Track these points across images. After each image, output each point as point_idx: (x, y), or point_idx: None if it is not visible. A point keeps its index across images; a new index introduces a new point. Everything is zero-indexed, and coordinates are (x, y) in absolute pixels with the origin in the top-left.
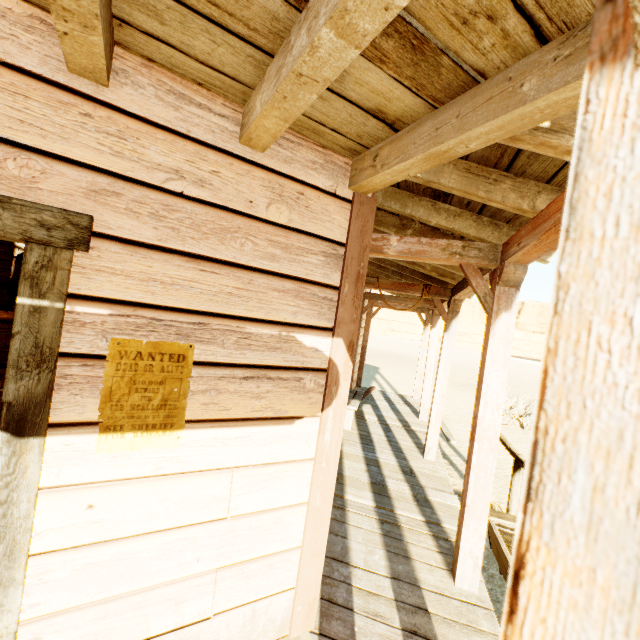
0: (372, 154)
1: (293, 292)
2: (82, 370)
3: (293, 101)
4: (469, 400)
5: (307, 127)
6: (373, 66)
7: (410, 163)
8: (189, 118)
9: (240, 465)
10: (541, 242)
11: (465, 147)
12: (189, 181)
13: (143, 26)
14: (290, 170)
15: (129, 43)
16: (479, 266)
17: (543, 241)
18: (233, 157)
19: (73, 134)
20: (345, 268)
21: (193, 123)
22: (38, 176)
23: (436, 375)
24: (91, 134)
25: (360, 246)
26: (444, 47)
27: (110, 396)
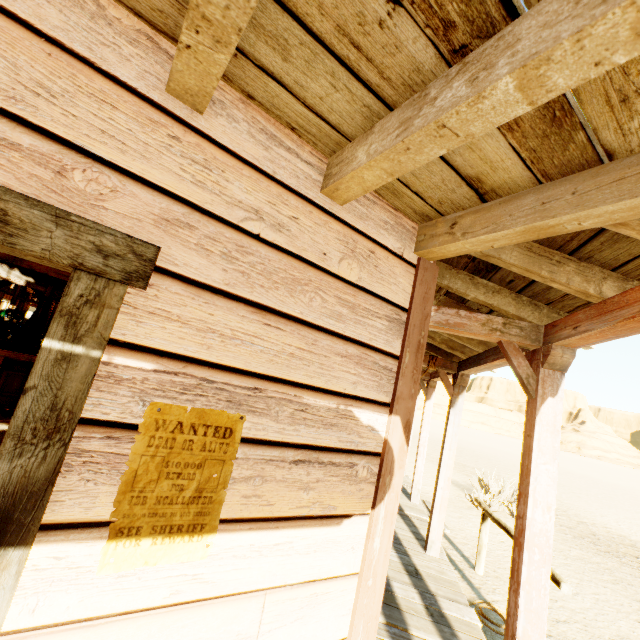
0: (448, 221)
1: (355, 358)
2: (104, 444)
3: (414, 154)
4: (452, 479)
5: (388, 187)
6: (497, 133)
7: (502, 234)
8: (277, 159)
9: (275, 585)
10: (612, 329)
11: (577, 224)
12: (267, 223)
13: (261, 60)
14: (364, 227)
15: (235, 76)
16: (518, 345)
17: (615, 328)
18: (313, 205)
19: (156, 155)
20: (407, 336)
21: (280, 165)
22: (106, 193)
23: (441, 454)
24: (175, 158)
25: (422, 313)
26: (584, 123)
27: (132, 483)
